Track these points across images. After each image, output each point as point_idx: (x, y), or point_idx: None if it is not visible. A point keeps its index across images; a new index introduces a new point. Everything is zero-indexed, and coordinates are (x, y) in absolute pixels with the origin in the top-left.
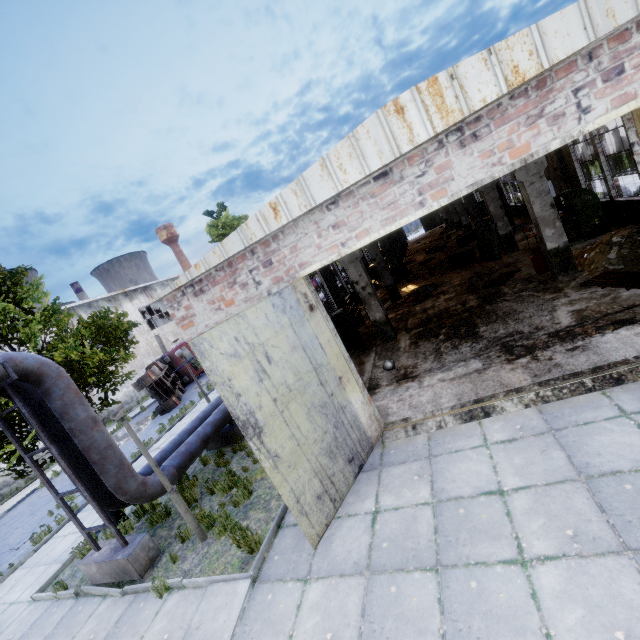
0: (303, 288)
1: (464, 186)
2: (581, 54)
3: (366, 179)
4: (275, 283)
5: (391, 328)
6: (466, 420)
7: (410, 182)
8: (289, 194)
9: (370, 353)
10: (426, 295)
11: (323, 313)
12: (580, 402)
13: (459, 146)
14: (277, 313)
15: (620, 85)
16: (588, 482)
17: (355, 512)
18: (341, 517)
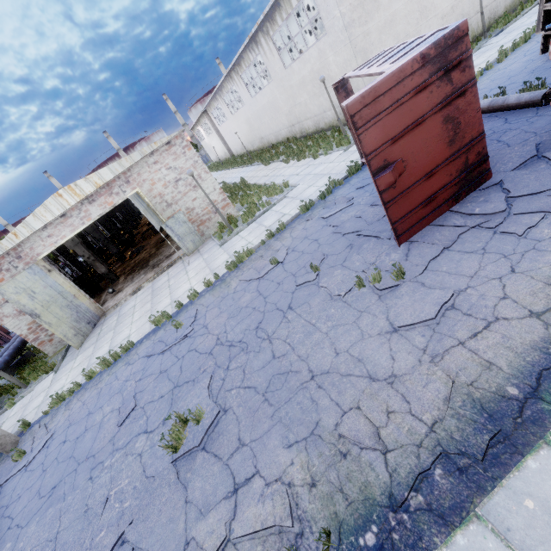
0: (42, 264)
1: (97, 216)
2: (116, 177)
3: (57, 217)
4: (26, 265)
5: (114, 275)
6: (134, 294)
7: (76, 217)
8: (21, 228)
9: (105, 291)
10: (137, 253)
11: (57, 272)
12: (162, 275)
13: (89, 204)
14: (32, 275)
15: (131, 185)
16: (153, 292)
17: (94, 336)
18: (89, 340)
